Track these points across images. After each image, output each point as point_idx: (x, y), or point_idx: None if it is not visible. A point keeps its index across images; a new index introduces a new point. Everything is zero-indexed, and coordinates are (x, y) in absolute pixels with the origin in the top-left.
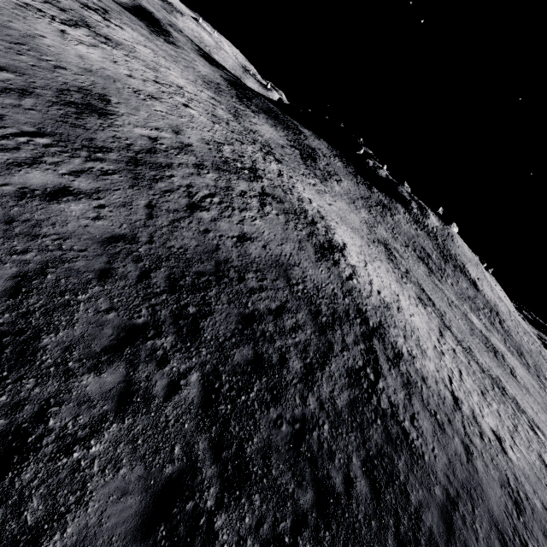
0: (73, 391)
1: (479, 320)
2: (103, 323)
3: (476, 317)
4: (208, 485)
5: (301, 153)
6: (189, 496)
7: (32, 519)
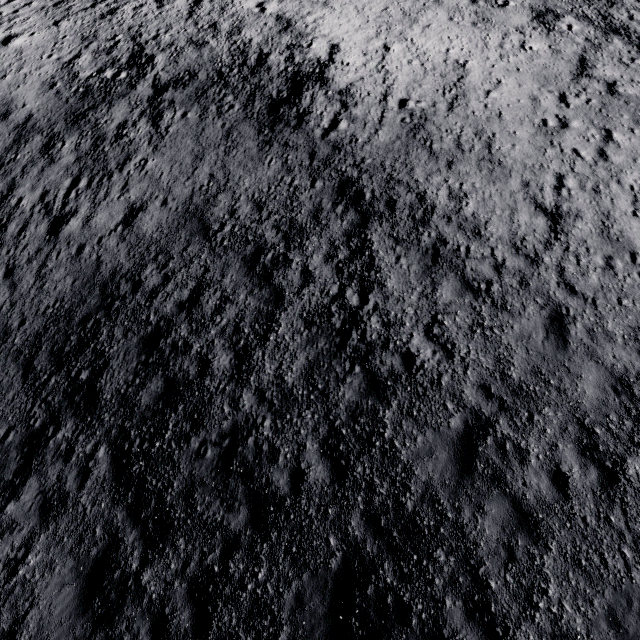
0: (4, 524)
1: None
2: (7, 449)
3: None
4: (132, 550)
5: None
6: (115, 566)
7: (7, 626)
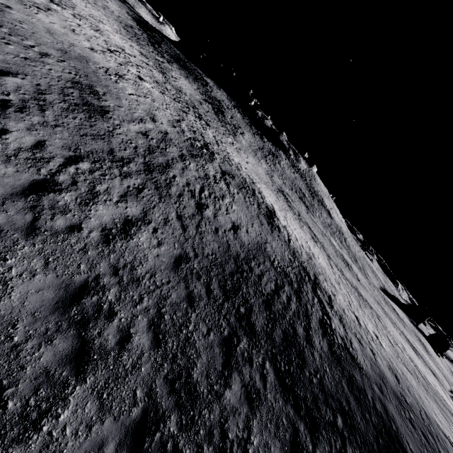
0: (227, 407)
1: (335, 241)
2: (211, 344)
3: (334, 240)
4: (305, 436)
5: (213, 107)
6: (302, 448)
7: None
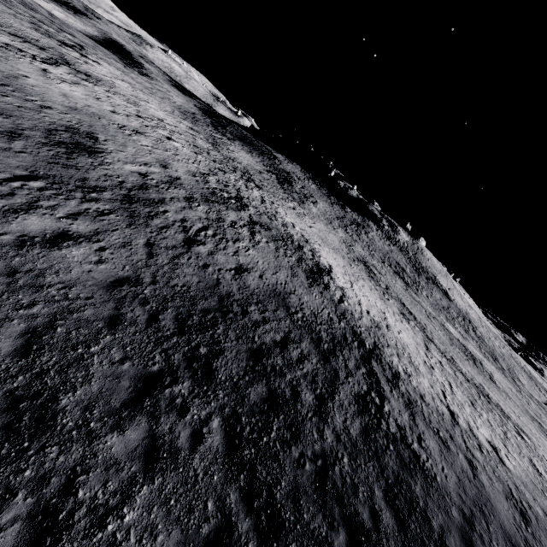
0: (99, 455)
1: (455, 329)
2: (120, 375)
3: (452, 326)
4: (246, 540)
5: (277, 177)
6: None
7: None
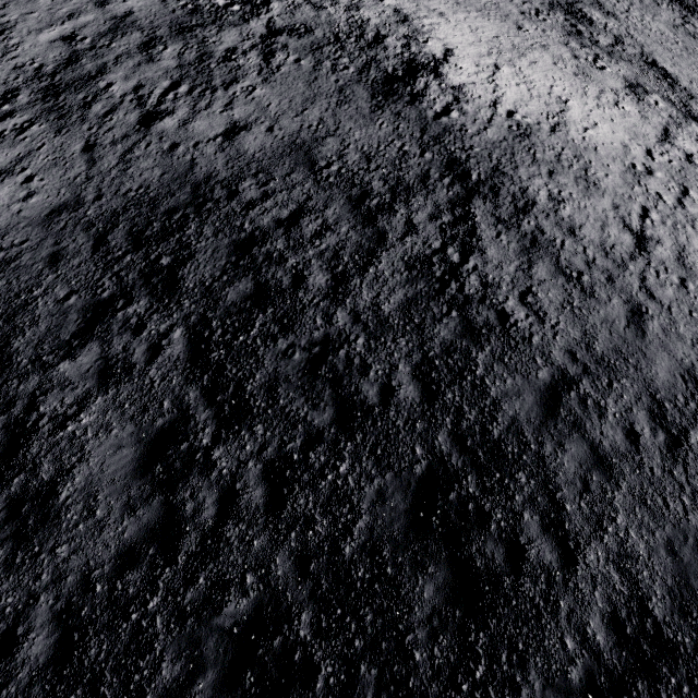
0: (54, 380)
1: None
2: (66, 311)
3: None
4: (203, 427)
5: None
6: (183, 439)
7: (47, 477)
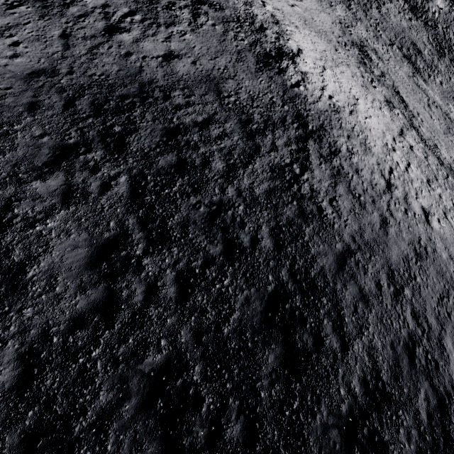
0: (27, 192)
1: None
2: (40, 145)
3: None
4: (137, 243)
5: None
6: (123, 248)
7: (17, 259)
